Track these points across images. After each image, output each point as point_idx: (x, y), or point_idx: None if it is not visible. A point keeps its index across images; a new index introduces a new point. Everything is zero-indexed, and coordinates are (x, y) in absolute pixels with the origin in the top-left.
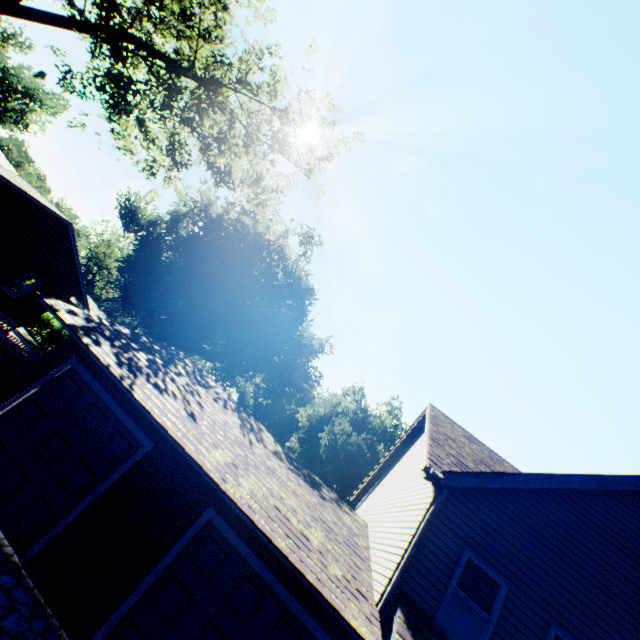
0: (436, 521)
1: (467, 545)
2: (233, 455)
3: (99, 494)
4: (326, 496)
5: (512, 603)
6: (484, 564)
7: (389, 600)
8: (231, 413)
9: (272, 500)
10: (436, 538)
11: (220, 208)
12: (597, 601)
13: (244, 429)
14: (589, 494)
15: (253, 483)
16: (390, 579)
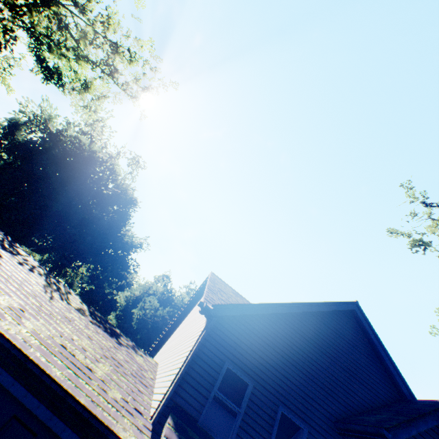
0: (206, 343)
1: (227, 358)
2: (23, 302)
3: None
4: (124, 343)
5: (255, 396)
6: (238, 370)
7: (163, 412)
8: (37, 275)
9: (59, 340)
10: (205, 356)
11: (60, 124)
12: (306, 384)
13: (48, 288)
14: (303, 316)
15: (40, 325)
16: (165, 394)
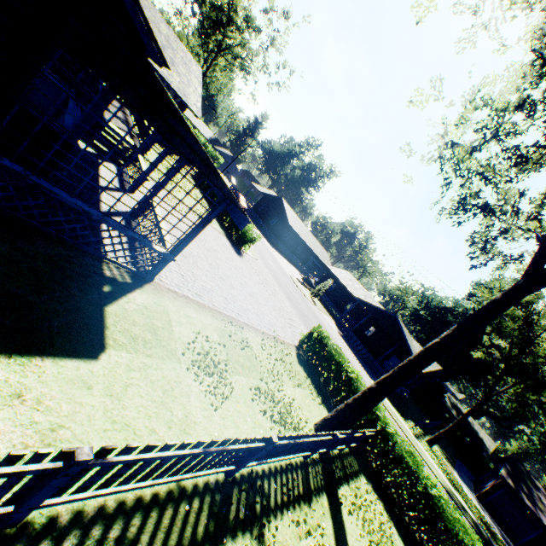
0: None
1: None
2: None
3: (530, 538)
4: None
5: None
6: None
7: None
8: None
9: None
10: None
11: None
12: None
13: None
14: None
15: None
16: None
